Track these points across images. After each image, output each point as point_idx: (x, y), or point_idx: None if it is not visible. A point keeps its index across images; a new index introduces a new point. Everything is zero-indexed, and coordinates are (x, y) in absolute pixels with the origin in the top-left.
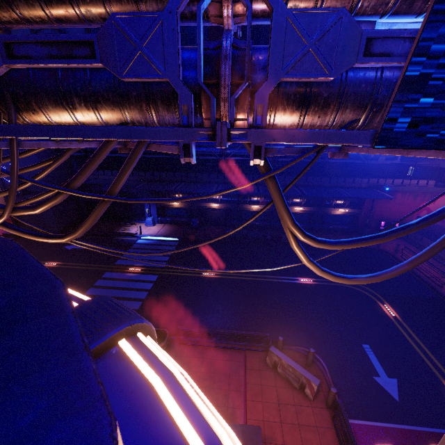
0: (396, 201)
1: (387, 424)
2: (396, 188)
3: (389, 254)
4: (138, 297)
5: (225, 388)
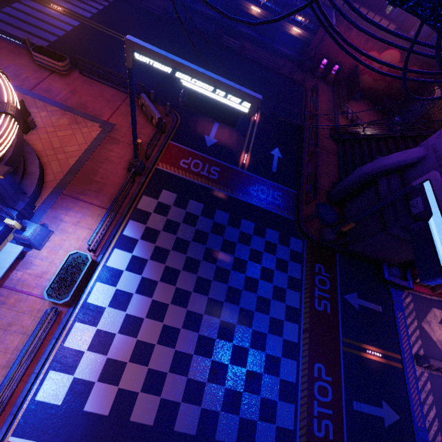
0: (349, 38)
1: (191, 150)
2: (356, 20)
3: (305, 91)
4: (55, 33)
5: (103, 105)
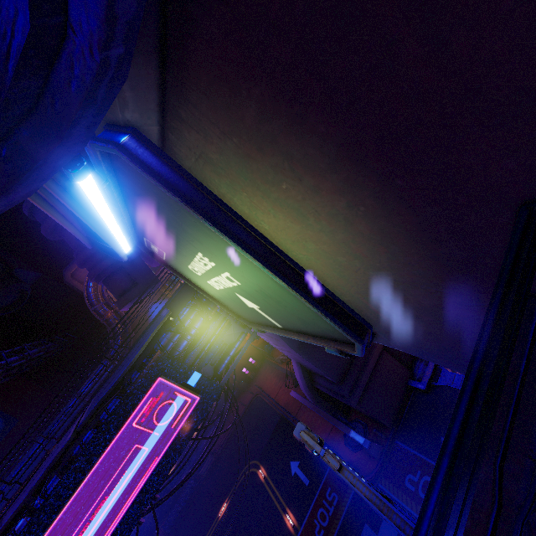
0: None
1: None
2: None
3: (259, 395)
4: None
5: None
